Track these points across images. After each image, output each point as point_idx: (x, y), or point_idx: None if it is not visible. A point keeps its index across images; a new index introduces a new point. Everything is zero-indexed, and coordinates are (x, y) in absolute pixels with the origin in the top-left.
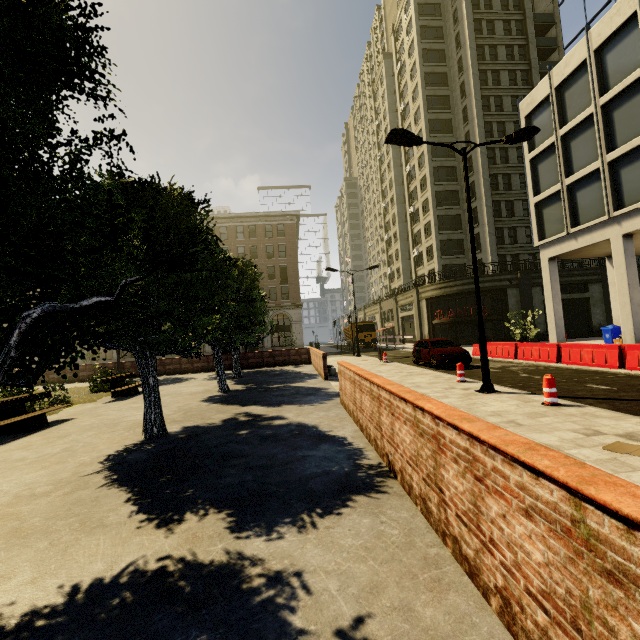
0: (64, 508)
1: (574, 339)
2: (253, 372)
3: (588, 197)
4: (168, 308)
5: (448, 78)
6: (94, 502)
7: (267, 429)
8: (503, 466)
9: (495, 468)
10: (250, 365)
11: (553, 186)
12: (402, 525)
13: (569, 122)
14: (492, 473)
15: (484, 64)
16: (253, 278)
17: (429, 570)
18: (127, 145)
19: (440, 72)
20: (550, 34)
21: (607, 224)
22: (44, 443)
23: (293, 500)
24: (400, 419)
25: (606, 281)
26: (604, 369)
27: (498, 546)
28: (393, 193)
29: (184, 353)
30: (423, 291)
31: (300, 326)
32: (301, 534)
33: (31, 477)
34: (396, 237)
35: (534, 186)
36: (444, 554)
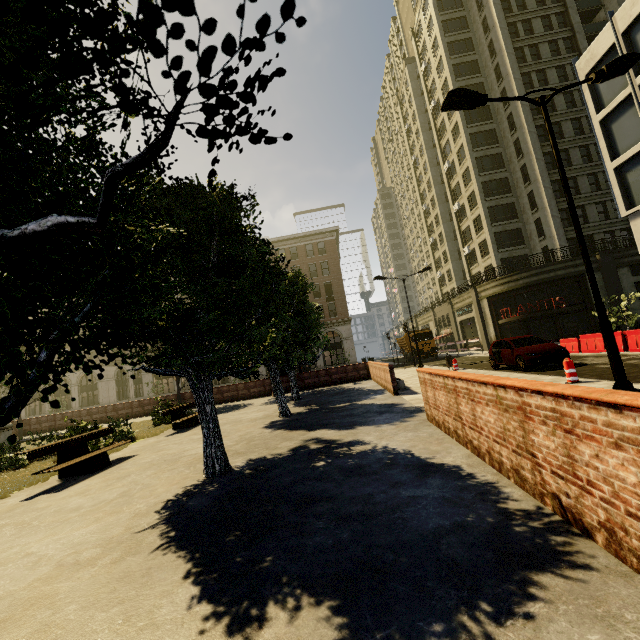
0: (108, 587)
1: None
2: (311, 393)
3: None
4: (219, 320)
5: (479, 65)
6: (145, 577)
7: (347, 458)
8: None
9: None
10: (307, 386)
11: (637, 143)
12: None
13: None
14: None
15: (519, 41)
16: (304, 289)
17: None
18: None
19: (469, 61)
20: None
21: None
22: (102, 486)
23: (429, 581)
24: (597, 439)
25: None
26: None
27: None
28: (433, 194)
29: (241, 374)
30: (482, 290)
31: (351, 342)
32: None
33: (80, 534)
34: (442, 238)
35: (610, 149)
36: None
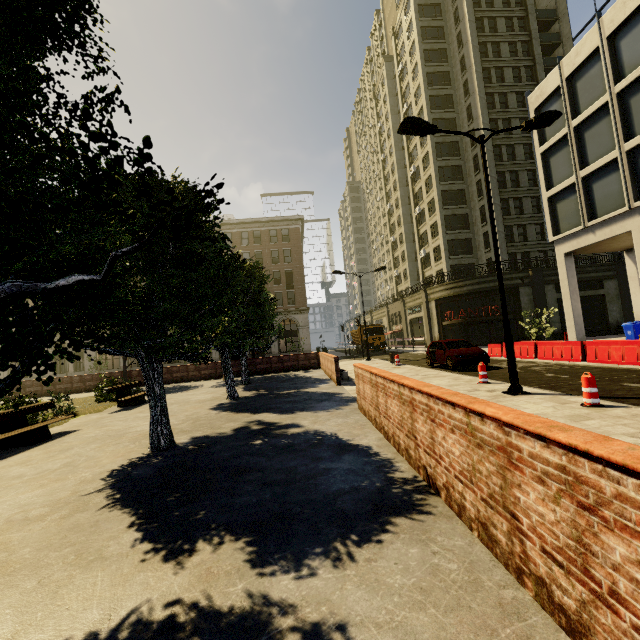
0: (59, 535)
1: (591, 337)
2: (262, 378)
3: (605, 188)
4: (174, 309)
5: (451, 77)
6: (93, 528)
7: (282, 438)
8: (639, 494)
9: (622, 495)
10: (258, 371)
11: (567, 179)
12: (460, 557)
13: (582, 112)
14: (615, 502)
15: (487, 62)
16: (261, 280)
17: (510, 622)
18: (121, 104)
19: (442, 72)
20: (553, 30)
21: (627, 215)
22: (44, 458)
23: (322, 524)
24: (444, 426)
25: (622, 277)
26: (636, 367)
27: (628, 603)
28: (397, 195)
29: (191, 358)
30: (432, 292)
31: (307, 331)
32: (337, 569)
33: (26, 497)
34: (402, 239)
35: (546, 180)
36: (524, 598)
